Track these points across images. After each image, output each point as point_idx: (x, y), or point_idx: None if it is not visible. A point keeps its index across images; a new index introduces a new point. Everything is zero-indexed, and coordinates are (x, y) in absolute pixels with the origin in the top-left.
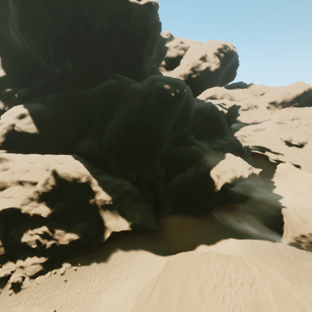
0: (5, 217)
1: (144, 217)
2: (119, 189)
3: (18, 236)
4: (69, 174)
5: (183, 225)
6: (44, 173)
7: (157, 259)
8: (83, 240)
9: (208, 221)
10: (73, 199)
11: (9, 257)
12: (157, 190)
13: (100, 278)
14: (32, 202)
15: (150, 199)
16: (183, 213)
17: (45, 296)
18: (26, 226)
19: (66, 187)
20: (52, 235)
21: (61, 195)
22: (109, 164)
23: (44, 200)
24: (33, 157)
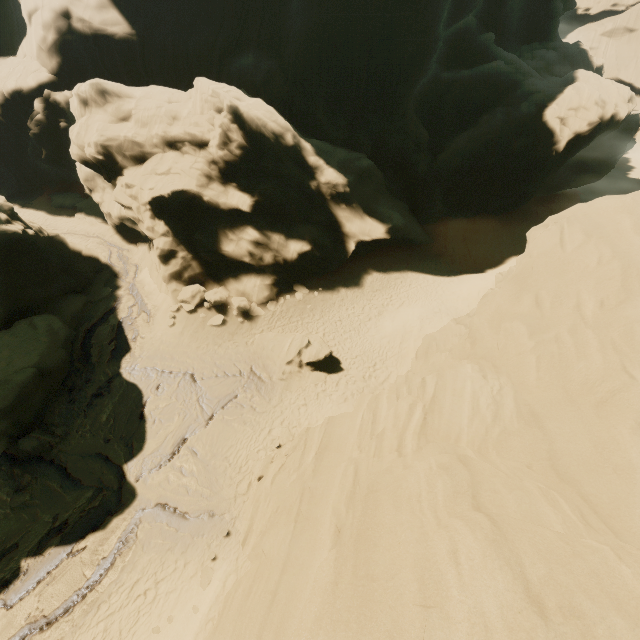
0: (176, 212)
1: (405, 220)
2: (352, 167)
3: (214, 243)
4: (265, 122)
5: (472, 232)
6: (215, 119)
7: (441, 281)
8: (316, 253)
9: (519, 223)
10: (281, 179)
11: (210, 277)
12: (412, 176)
13: (361, 305)
14: (212, 183)
15: (400, 193)
16: (471, 213)
17: (292, 325)
18: (219, 227)
19: (265, 152)
20: (267, 243)
21: (260, 170)
22: (313, 117)
23: (230, 180)
24: (165, 90)
